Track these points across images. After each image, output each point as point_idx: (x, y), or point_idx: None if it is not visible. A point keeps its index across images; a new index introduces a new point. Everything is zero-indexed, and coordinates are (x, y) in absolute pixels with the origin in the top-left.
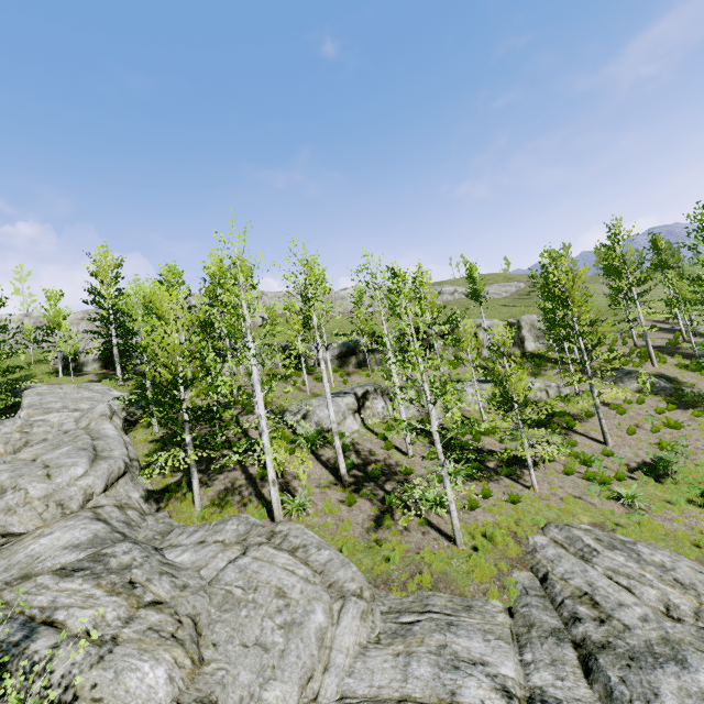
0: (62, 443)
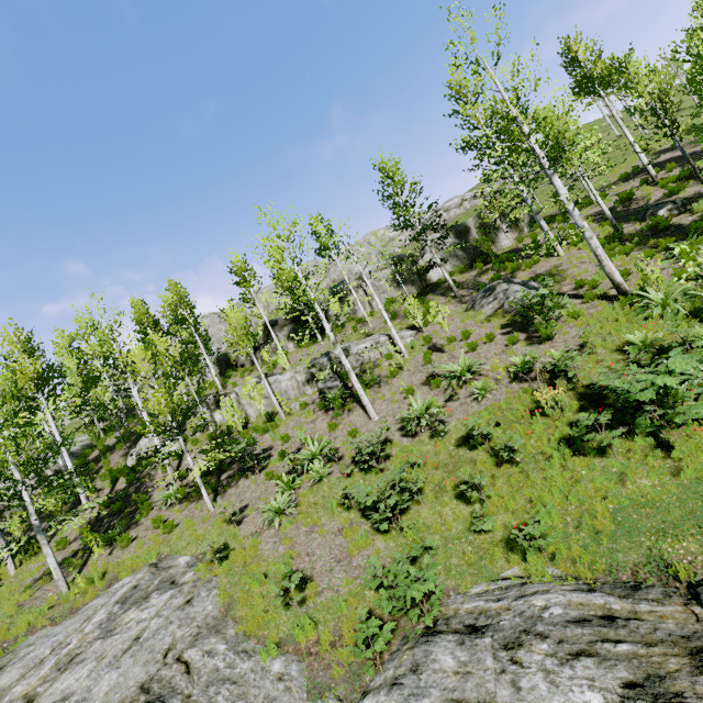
0: None
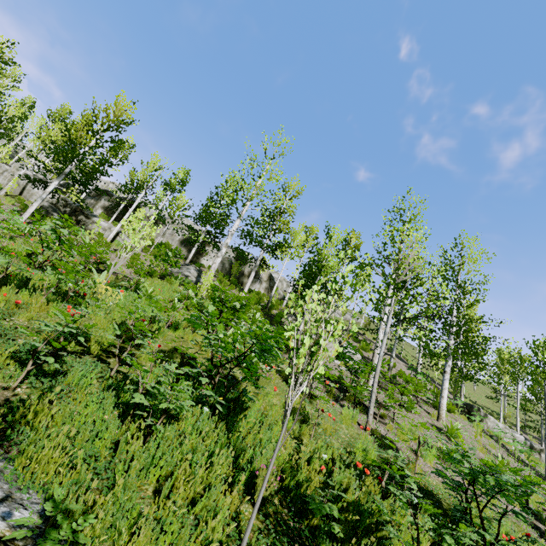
0: None
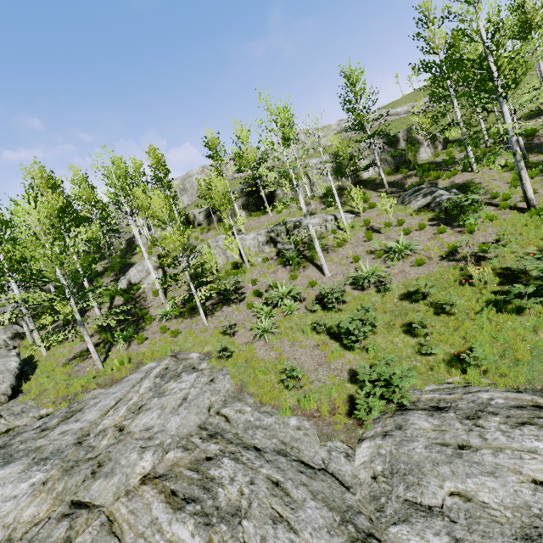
0: None
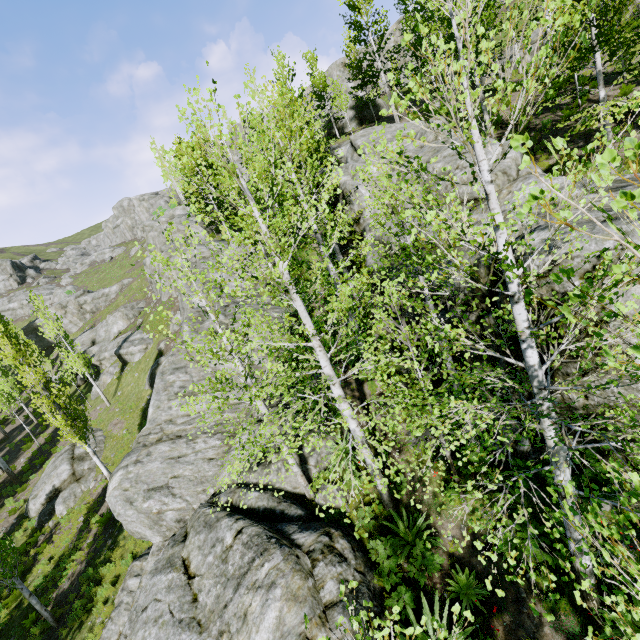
0: (437, 149)
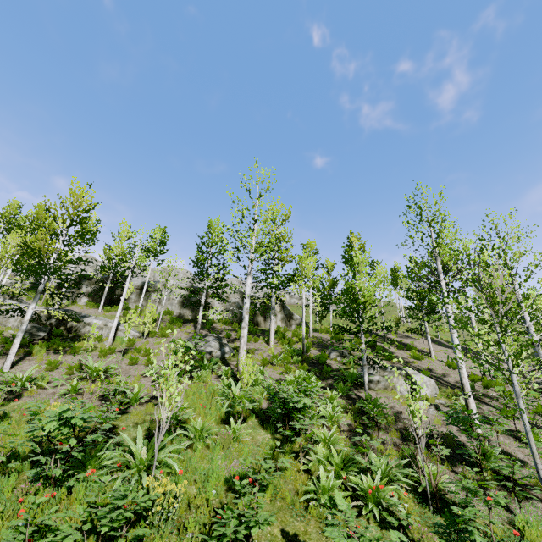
0: None
